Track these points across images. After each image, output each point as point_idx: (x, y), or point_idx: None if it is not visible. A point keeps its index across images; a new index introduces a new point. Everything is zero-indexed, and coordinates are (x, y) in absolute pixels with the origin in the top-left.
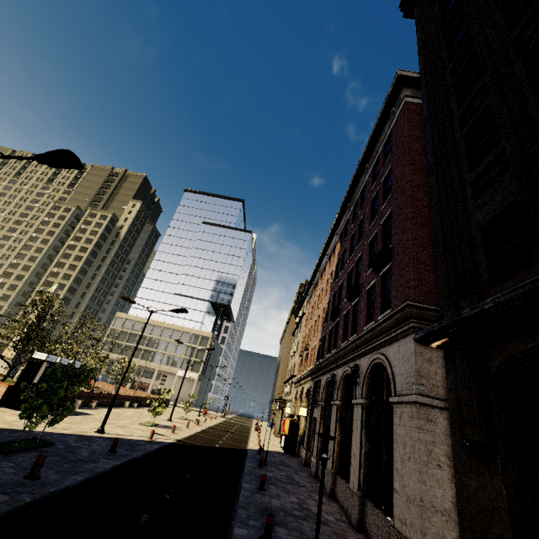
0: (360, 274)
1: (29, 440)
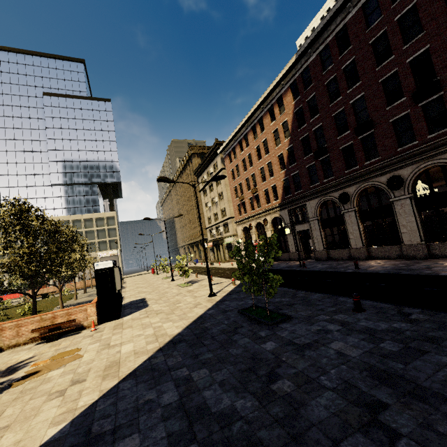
0: (360, 112)
1: (247, 312)
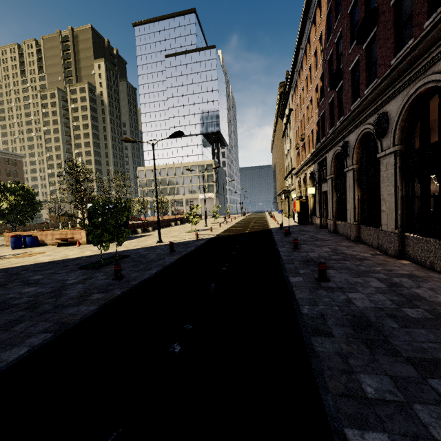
0: None
1: (112, 258)
